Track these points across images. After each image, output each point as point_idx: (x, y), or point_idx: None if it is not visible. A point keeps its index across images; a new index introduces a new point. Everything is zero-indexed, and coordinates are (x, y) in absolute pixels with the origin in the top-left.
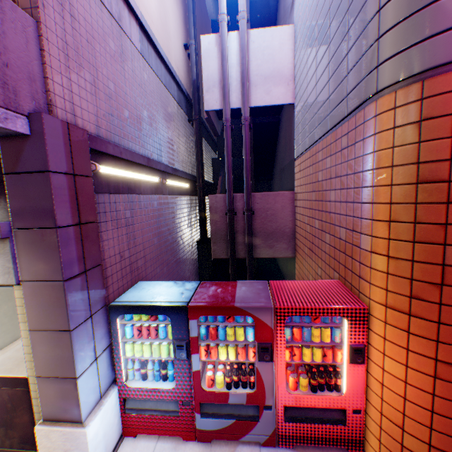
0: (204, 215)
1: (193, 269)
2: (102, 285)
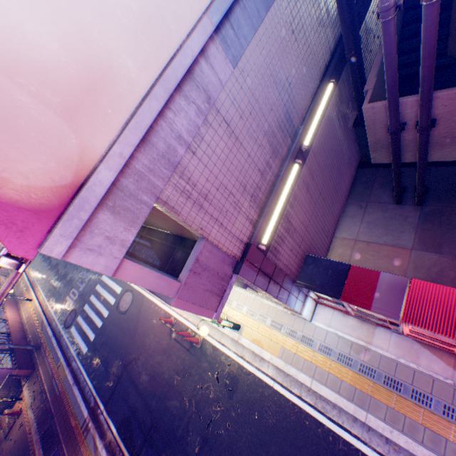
0: (361, 83)
1: (351, 155)
2: (288, 279)
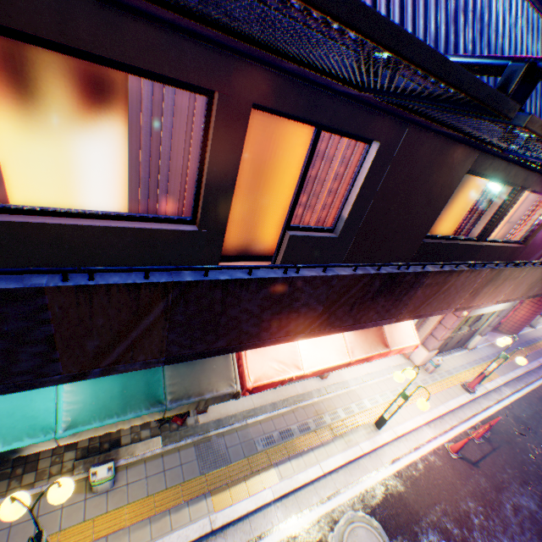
0: None
1: None
2: None
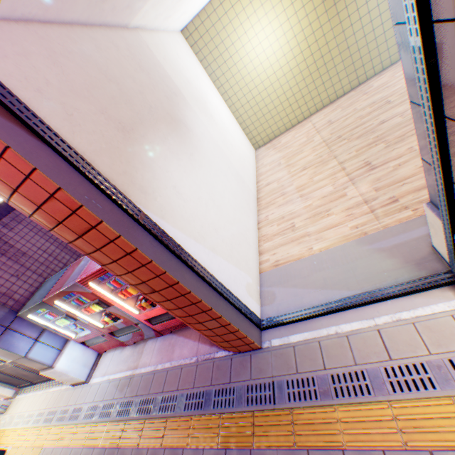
0: None
1: None
2: (3, 308)
